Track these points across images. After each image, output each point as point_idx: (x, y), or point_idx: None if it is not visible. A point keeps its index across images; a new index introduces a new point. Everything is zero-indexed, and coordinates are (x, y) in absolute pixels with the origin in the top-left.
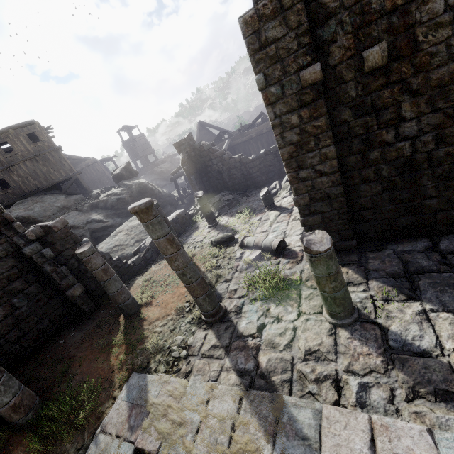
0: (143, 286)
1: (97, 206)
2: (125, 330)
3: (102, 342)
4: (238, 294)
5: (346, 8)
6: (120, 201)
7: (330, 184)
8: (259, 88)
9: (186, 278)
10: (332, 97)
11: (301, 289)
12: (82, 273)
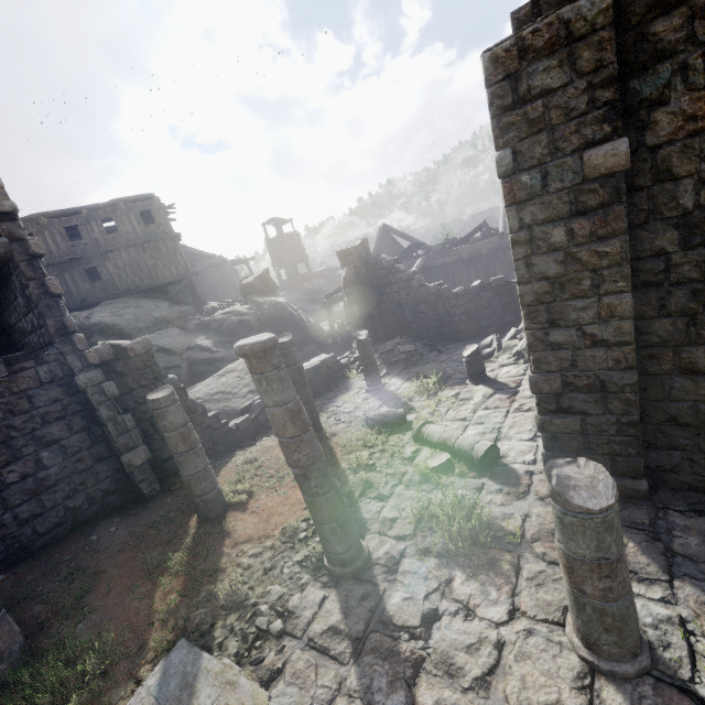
0: (242, 471)
1: (208, 327)
2: (193, 547)
3: (151, 558)
4: (397, 529)
5: (700, 42)
6: (243, 325)
7: (611, 365)
8: (499, 173)
9: (309, 485)
10: (641, 204)
11: (520, 556)
12: (155, 429)
